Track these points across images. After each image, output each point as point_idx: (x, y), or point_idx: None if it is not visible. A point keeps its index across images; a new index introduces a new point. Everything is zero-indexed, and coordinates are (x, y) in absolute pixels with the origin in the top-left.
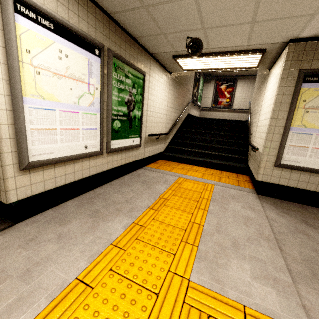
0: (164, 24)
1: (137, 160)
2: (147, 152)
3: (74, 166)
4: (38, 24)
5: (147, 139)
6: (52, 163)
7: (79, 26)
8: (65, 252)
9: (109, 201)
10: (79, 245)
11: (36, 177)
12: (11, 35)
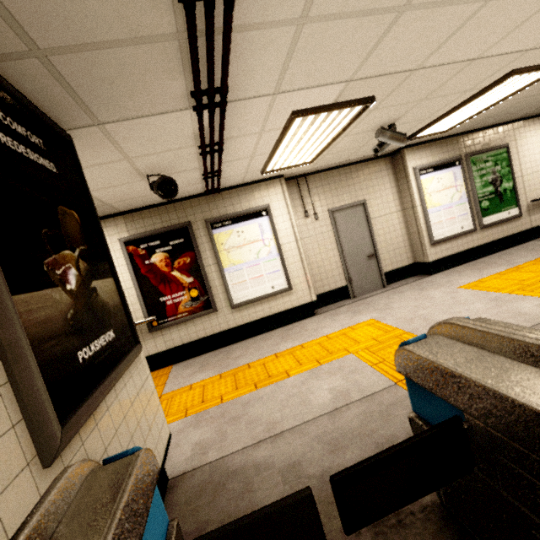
0: (512, 110)
1: (520, 232)
2: (536, 220)
3: (456, 242)
4: (427, 174)
5: (531, 206)
6: (443, 240)
7: (444, 157)
8: (465, 278)
9: (490, 263)
10: (472, 276)
11: (437, 249)
12: (420, 186)
